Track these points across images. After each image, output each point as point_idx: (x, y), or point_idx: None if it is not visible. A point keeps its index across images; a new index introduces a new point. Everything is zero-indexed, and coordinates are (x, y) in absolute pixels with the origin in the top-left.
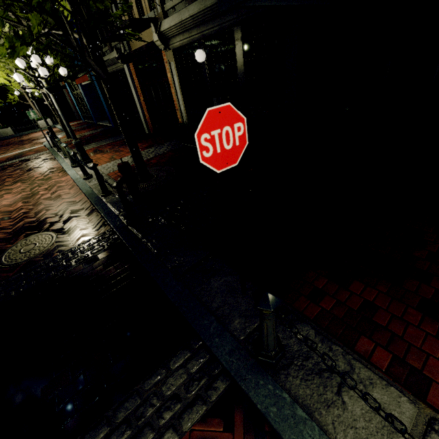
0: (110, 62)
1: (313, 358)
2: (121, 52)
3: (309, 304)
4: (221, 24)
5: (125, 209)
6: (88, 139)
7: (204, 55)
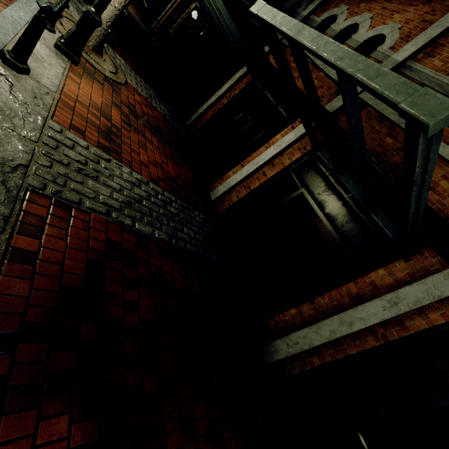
0: None
1: None
2: None
3: None
4: None
5: None
6: None
7: (196, 16)
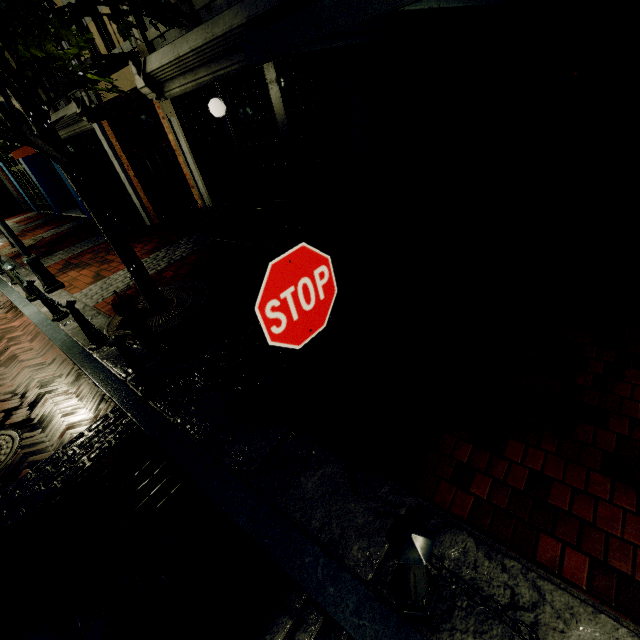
0: (69, 120)
1: (483, 589)
2: (85, 104)
3: (455, 492)
4: (243, 60)
5: (137, 375)
6: (51, 245)
7: (223, 107)
